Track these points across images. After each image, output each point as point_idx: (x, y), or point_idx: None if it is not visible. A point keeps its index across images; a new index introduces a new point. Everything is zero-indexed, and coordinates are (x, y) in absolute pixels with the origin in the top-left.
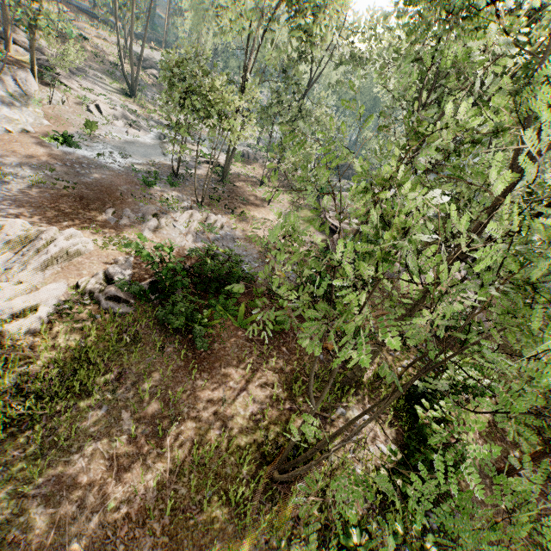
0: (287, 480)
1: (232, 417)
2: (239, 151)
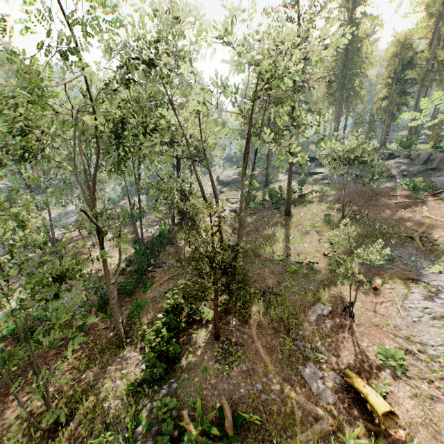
0: (54, 425)
1: (31, 411)
2: (66, 222)
